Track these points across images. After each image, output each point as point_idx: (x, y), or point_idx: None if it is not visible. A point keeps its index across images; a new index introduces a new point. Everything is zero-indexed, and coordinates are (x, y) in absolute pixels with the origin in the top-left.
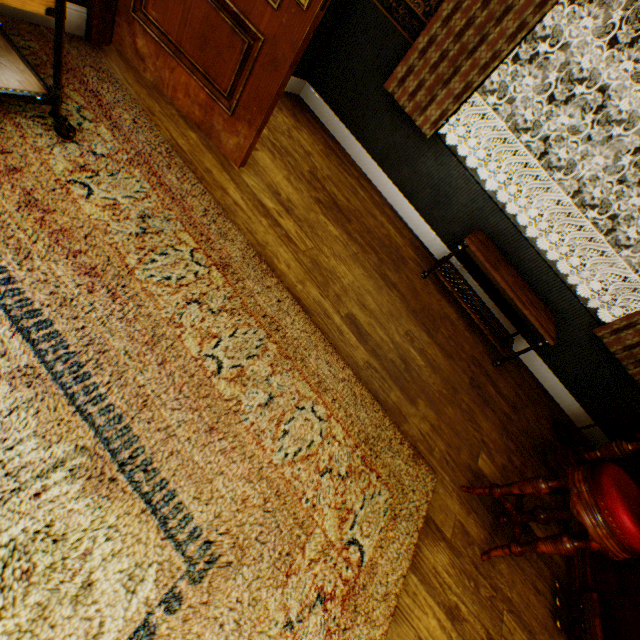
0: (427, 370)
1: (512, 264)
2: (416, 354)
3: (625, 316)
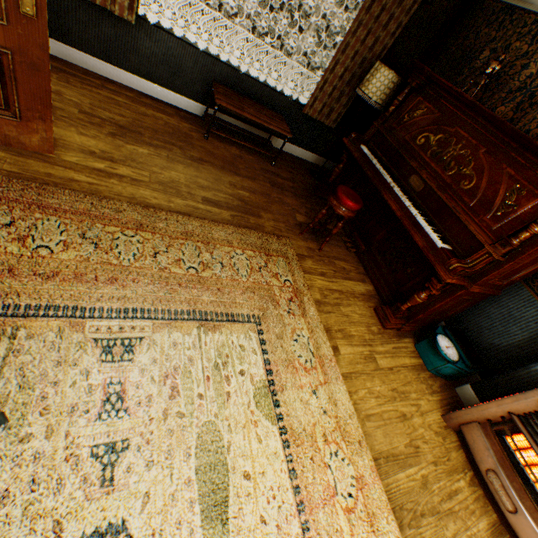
0: (253, 196)
1: (245, 95)
2: (243, 192)
3: (311, 96)
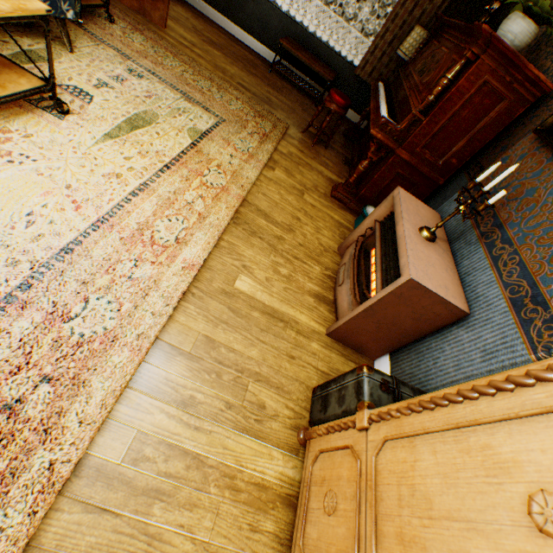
0: (280, 104)
1: (311, 53)
2: (273, 98)
3: (363, 59)
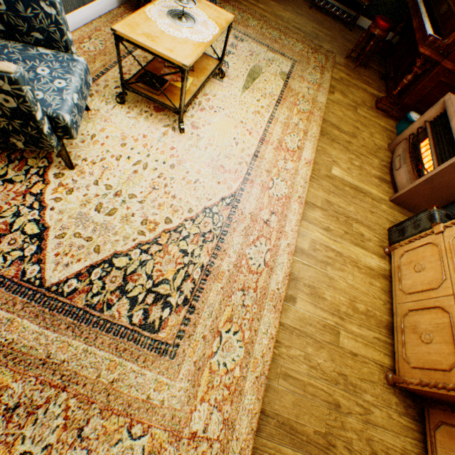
0: (324, 36)
1: None
2: (318, 33)
3: None
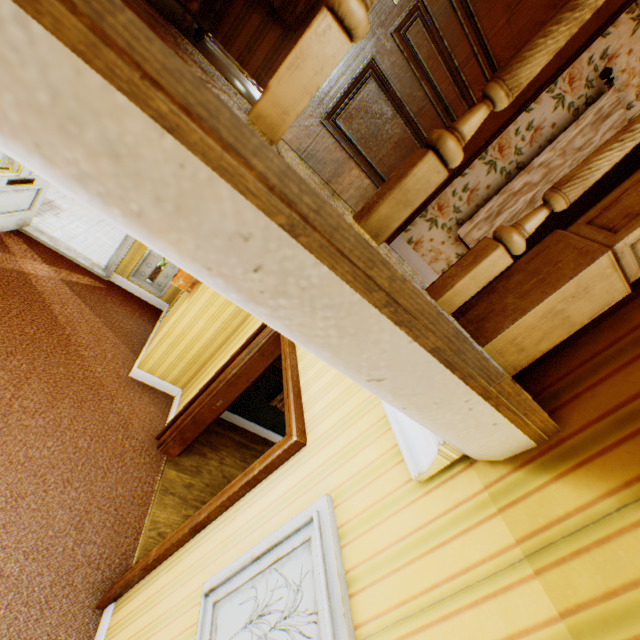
0: None
1: None
2: None
3: None
